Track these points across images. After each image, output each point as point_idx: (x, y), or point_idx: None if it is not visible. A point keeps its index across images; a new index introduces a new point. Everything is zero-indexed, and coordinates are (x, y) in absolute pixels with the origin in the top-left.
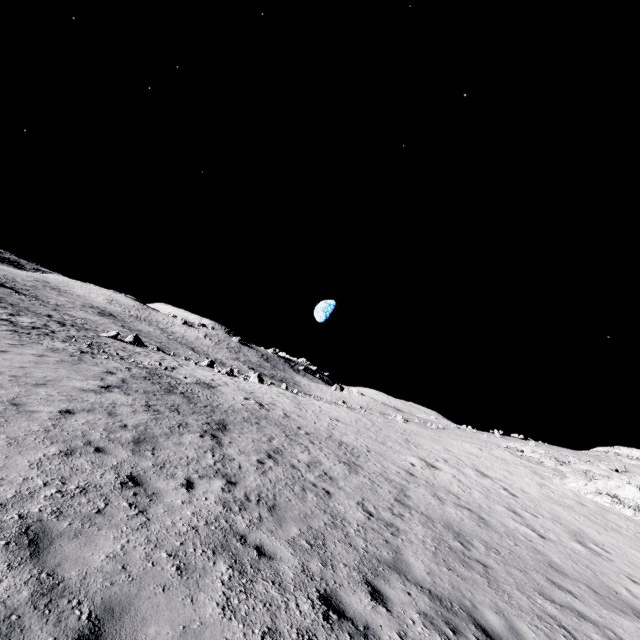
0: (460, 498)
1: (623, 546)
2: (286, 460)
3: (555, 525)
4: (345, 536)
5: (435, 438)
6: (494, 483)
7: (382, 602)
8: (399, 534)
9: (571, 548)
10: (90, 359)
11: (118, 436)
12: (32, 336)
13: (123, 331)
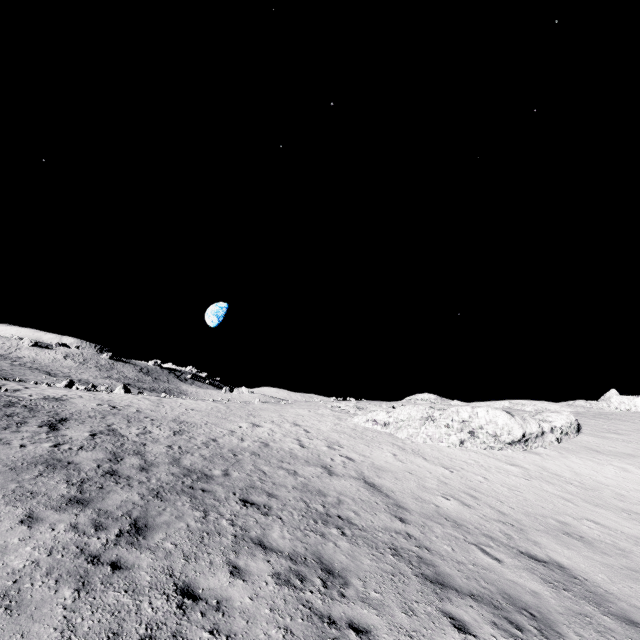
0: (262, 438)
1: (357, 444)
2: (118, 433)
3: (321, 441)
4: (142, 457)
5: (278, 410)
6: (300, 428)
7: (146, 471)
8: (187, 454)
9: (318, 449)
10: None
11: None
12: None
13: None
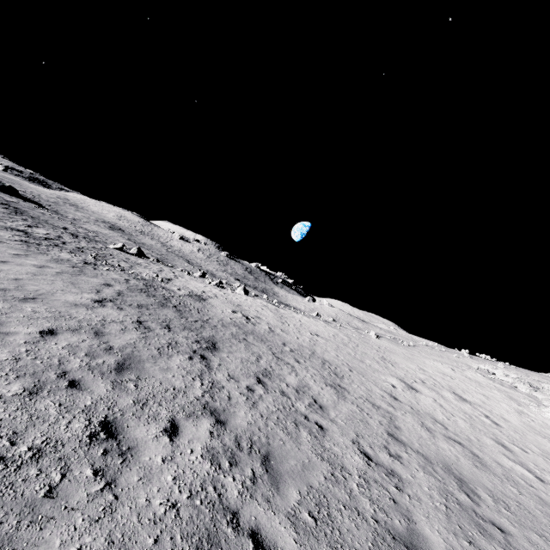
0: (447, 428)
1: None
2: (275, 385)
3: (547, 463)
4: (349, 497)
5: (408, 356)
6: (474, 409)
7: None
8: (404, 487)
9: None
10: (91, 270)
11: (100, 363)
12: (41, 247)
13: (129, 244)
